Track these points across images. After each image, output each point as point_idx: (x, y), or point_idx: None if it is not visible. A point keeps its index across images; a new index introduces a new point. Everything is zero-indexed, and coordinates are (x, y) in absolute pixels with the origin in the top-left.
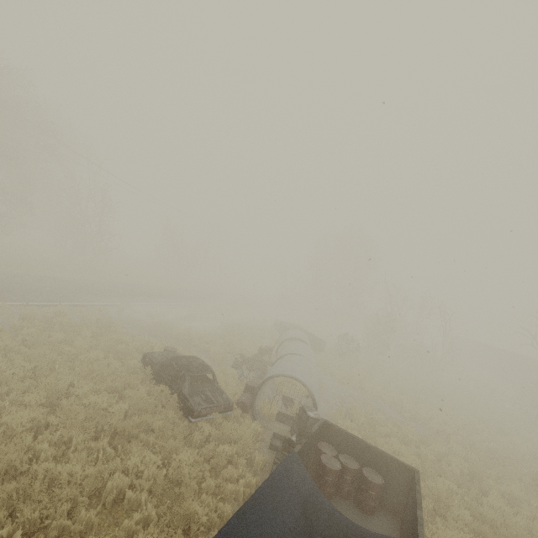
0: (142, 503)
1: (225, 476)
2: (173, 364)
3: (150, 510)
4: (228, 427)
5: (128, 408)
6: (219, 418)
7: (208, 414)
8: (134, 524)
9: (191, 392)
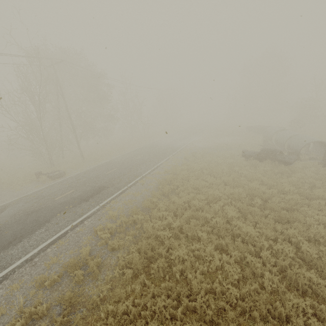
0: (313, 182)
1: (322, 174)
2: (265, 152)
3: (318, 182)
4: (306, 163)
5: (269, 168)
6: (297, 163)
7: (293, 163)
8: (320, 184)
9: (281, 158)
